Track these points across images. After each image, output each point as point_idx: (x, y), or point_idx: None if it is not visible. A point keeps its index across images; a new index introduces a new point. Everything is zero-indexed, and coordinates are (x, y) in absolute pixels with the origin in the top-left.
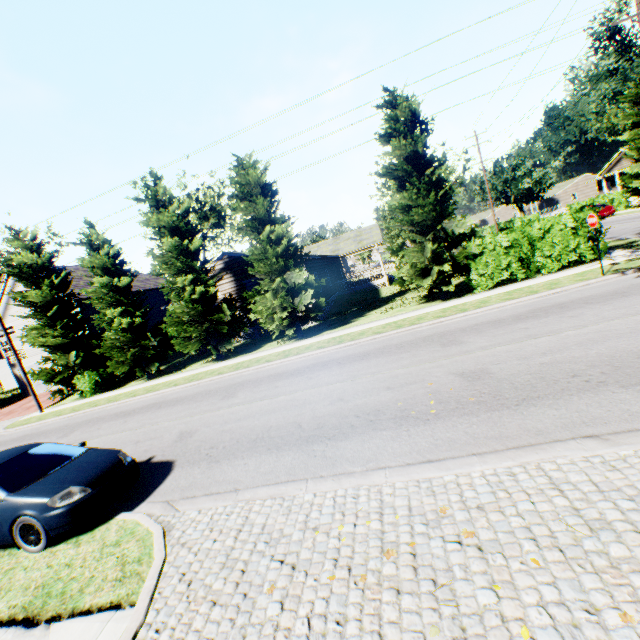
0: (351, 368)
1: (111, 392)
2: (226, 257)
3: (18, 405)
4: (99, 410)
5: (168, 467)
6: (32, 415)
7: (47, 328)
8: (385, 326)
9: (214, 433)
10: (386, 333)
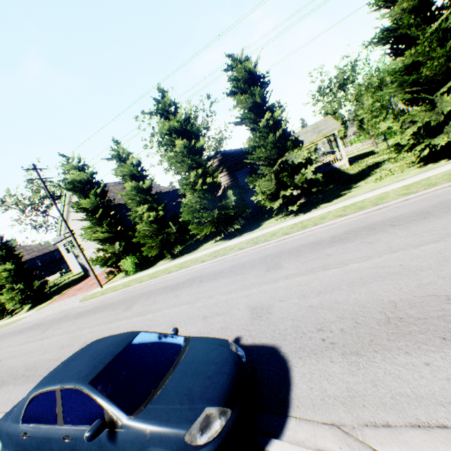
0: (424, 227)
1: (147, 270)
2: (219, 155)
3: (84, 283)
4: (145, 285)
5: (276, 356)
6: (96, 290)
7: (97, 226)
8: (406, 188)
9: (300, 309)
10: (421, 192)
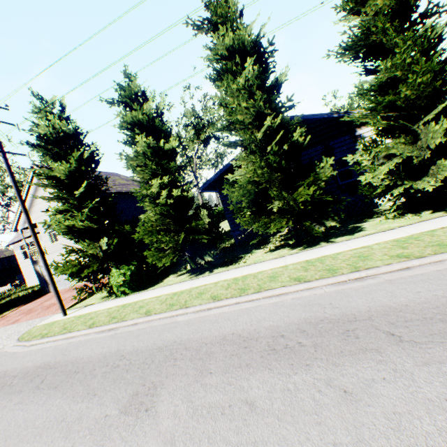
0: None
1: (152, 290)
2: None
3: (38, 302)
4: (162, 322)
5: None
6: (52, 319)
7: (73, 210)
8: None
9: None
10: None
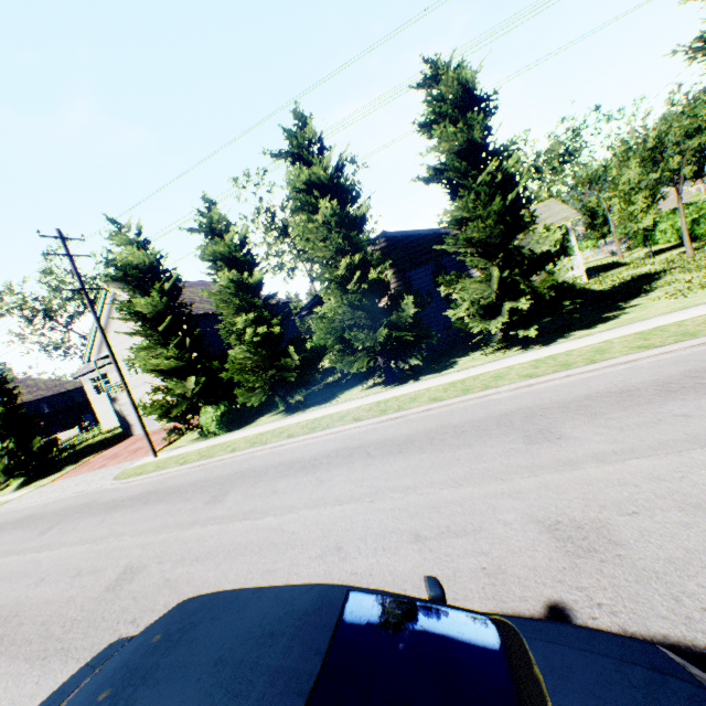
0: None
1: (242, 431)
2: (382, 241)
3: (121, 447)
4: (243, 457)
5: None
6: (144, 461)
7: (159, 347)
8: None
9: None
10: None
